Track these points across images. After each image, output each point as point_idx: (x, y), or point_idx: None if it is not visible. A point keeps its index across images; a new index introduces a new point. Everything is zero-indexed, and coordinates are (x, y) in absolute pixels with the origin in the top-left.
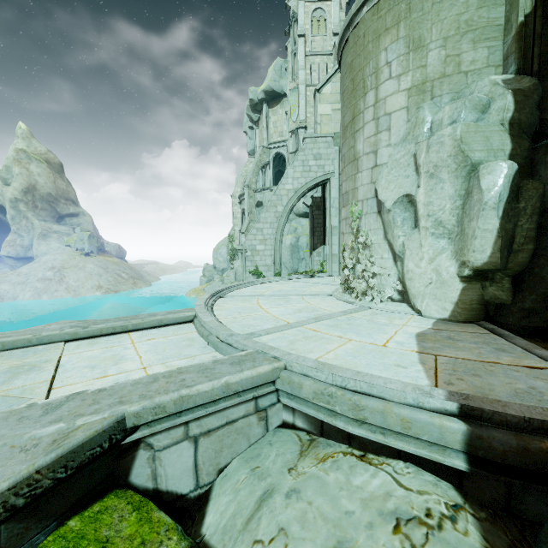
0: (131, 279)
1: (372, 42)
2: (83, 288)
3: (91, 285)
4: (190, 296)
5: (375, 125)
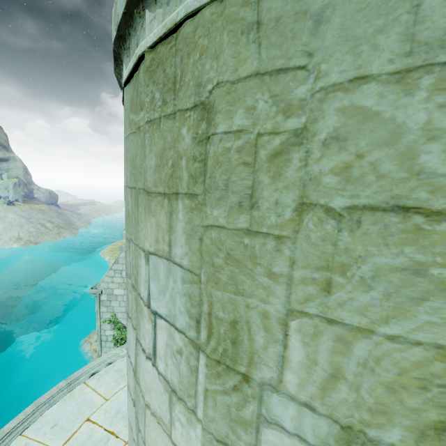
0: (55, 229)
1: (131, 192)
2: (0, 240)
3: (9, 237)
4: (104, 257)
5: (135, 428)
